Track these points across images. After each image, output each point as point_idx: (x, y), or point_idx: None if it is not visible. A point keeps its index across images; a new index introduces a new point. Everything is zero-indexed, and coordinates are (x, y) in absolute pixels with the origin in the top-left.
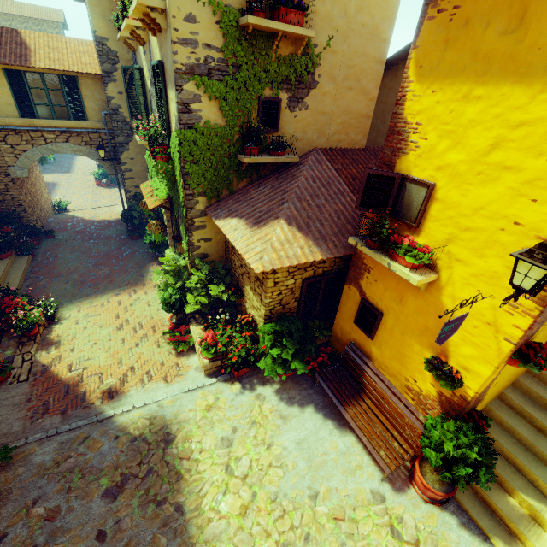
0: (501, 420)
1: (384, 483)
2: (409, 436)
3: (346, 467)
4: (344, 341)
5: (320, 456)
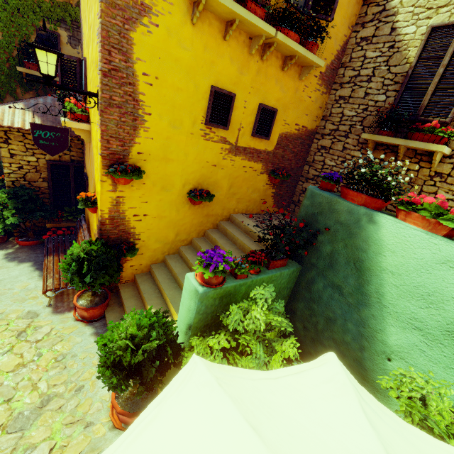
0: (169, 264)
1: (48, 308)
2: None
3: (22, 297)
4: (87, 220)
5: (3, 290)
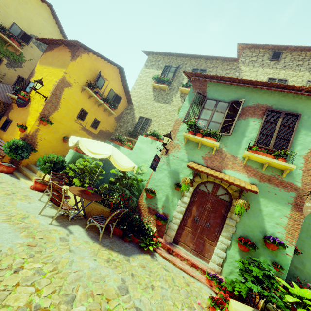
0: None
1: None
2: (3, 153)
3: None
4: None
5: None
